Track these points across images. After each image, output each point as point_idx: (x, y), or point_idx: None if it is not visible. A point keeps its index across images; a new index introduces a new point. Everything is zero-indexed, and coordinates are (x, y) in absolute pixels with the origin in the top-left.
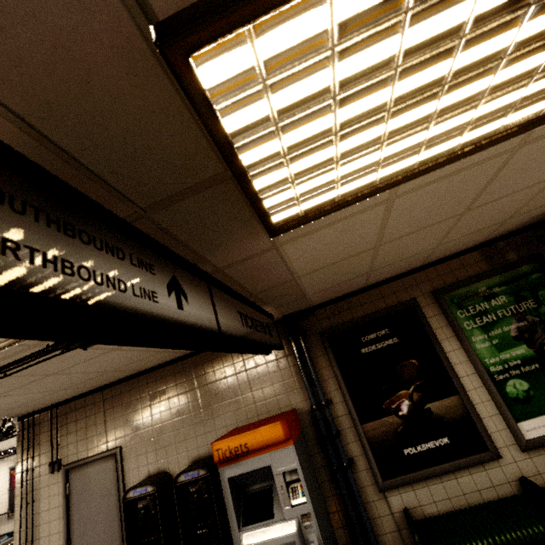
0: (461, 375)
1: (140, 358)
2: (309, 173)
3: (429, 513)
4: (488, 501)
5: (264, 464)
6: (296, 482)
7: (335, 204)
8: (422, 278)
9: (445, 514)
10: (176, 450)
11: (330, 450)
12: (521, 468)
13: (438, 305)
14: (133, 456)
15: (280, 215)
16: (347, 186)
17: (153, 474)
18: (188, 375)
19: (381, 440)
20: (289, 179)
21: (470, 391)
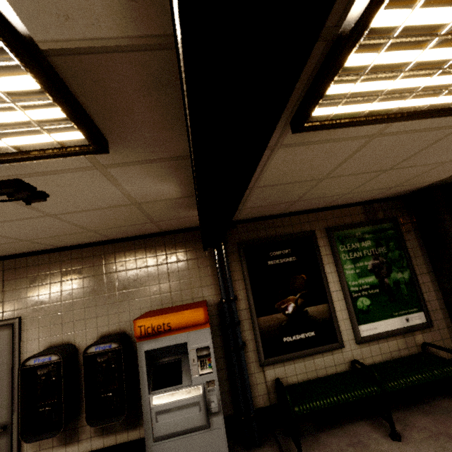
0: (332, 290)
1: (67, 232)
2: (381, 71)
3: (291, 382)
4: (331, 375)
5: (181, 341)
6: (205, 357)
7: (357, 119)
8: (322, 216)
9: (303, 383)
10: (85, 325)
11: (231, 334)
12: (353, 355)
13: (328, 238)
14: (34, 327)
15: (319, 109)
16: (379, 104)
17: (56, 345)
18: (108, 260)
19: (269, 330)
20: (366, 69)
21: (335, 302)
